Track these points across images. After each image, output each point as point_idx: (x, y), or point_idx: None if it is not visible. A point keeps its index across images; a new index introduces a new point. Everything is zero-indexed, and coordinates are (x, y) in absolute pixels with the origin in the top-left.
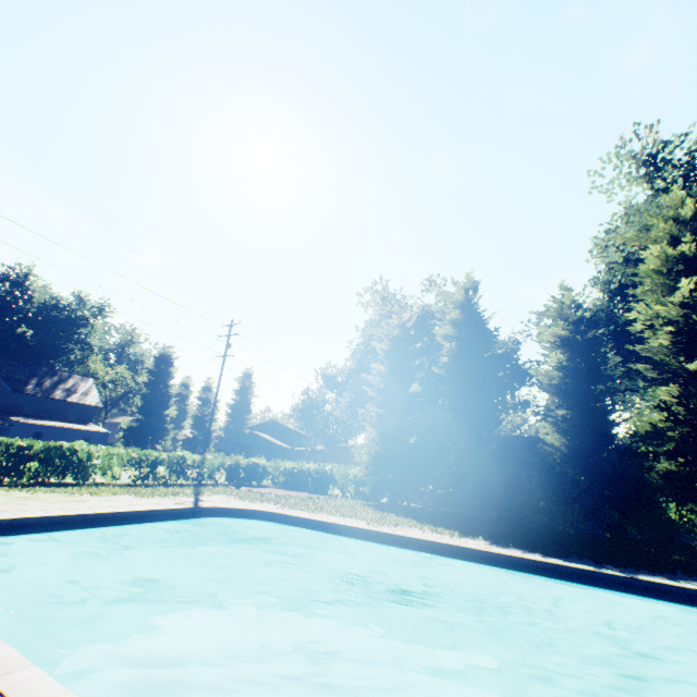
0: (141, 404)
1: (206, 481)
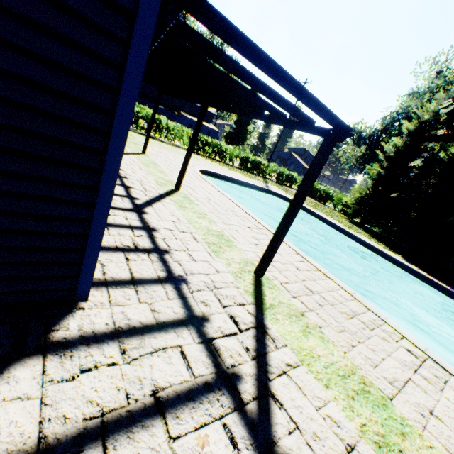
0: (236, 120)
1: (266, 176)
